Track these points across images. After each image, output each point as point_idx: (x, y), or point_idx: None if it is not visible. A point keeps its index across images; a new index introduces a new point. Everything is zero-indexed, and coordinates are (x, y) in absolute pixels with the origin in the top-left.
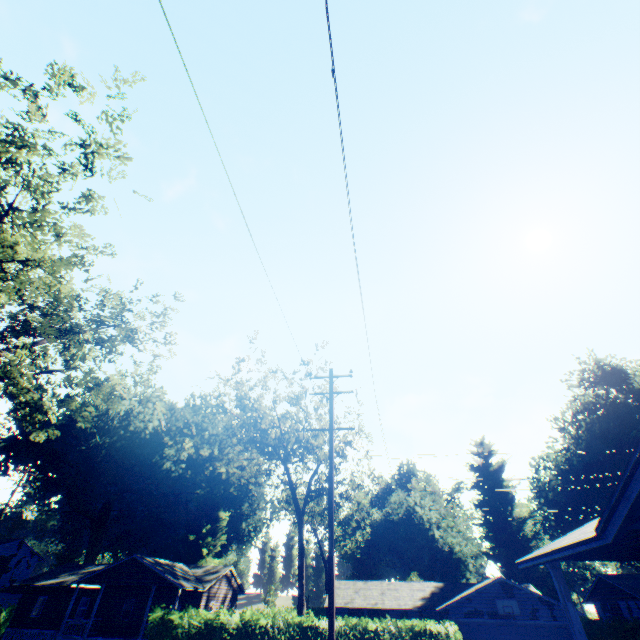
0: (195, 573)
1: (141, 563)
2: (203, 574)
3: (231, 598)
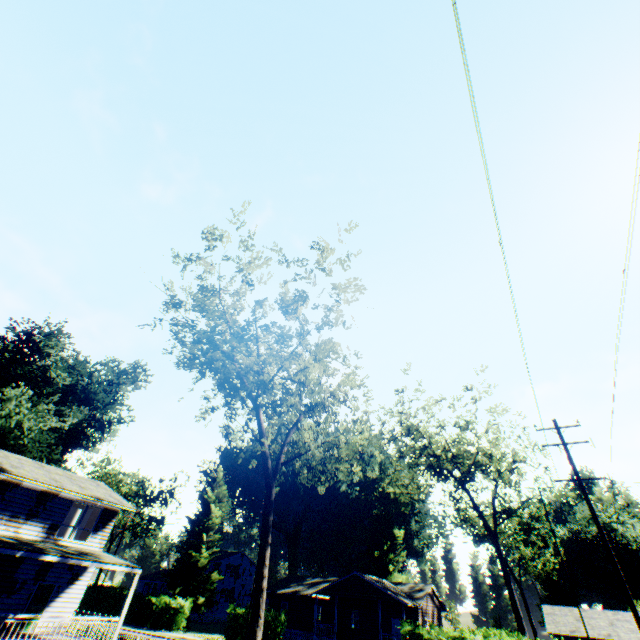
0: (401, 590)
1: (362, 579)
2: (410, 591)
3: (437, 615)
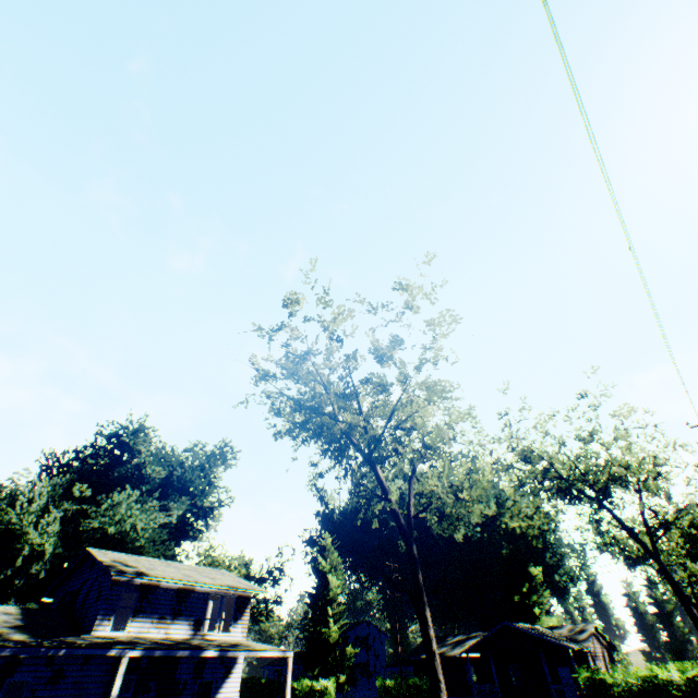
0: (560, 634)
1: (513, 629)
2: (570, 634)
3: (607, 657)
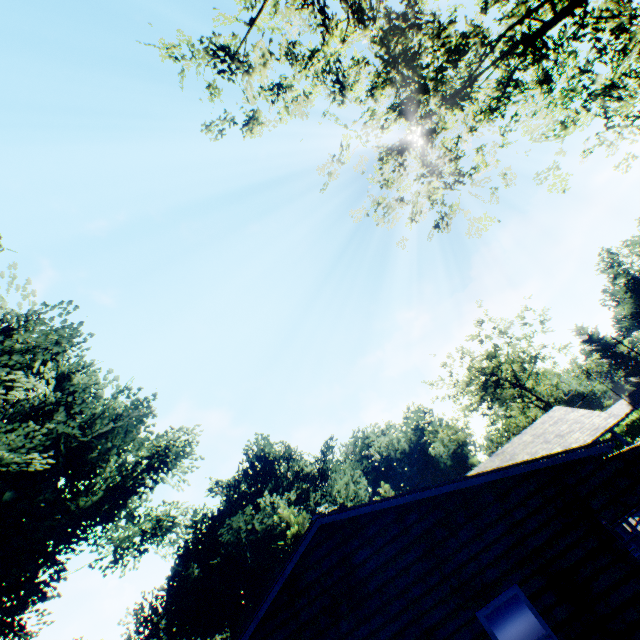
0: None
1: None
2: None
3: None
